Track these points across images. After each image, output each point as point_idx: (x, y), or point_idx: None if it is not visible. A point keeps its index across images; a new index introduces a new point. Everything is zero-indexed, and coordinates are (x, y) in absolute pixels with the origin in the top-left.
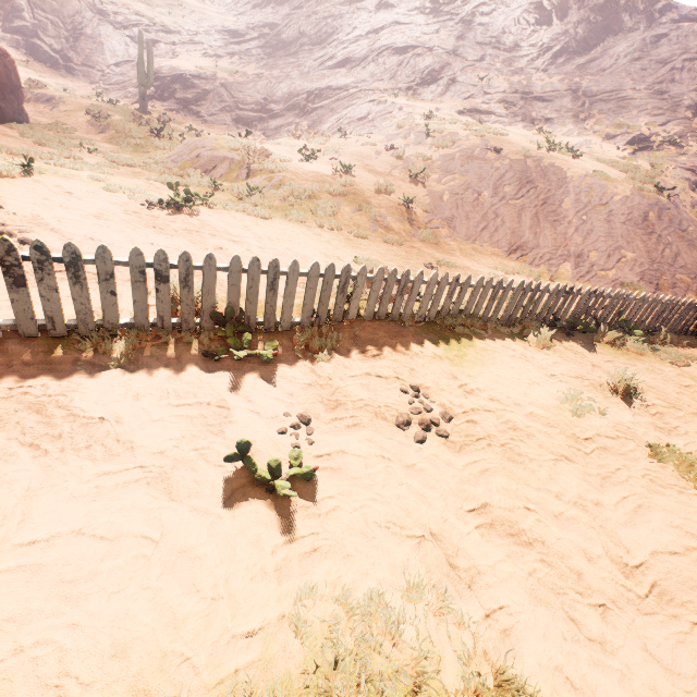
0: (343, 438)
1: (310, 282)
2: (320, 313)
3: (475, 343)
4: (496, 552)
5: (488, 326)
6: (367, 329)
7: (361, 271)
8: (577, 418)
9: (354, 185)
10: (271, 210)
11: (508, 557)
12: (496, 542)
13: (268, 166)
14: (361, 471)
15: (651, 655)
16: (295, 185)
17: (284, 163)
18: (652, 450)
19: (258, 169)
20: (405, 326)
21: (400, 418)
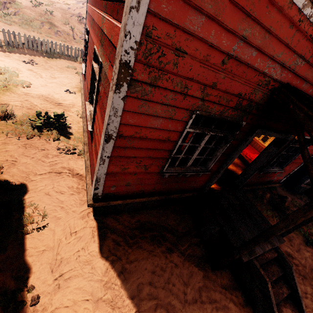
0: (6, 59)
1: (4, 34)
2: (10, 43)
3: (58, 58)
4: (28, 71)
5: (67, 57)
6: (25, 50)
7: (18, 33)
8: (68, 68)
9: (52, 19)
10: (14, 23)
11: (30, 72)
12: (29, 71)
13: (14, 6)
14: (7, 62)
15: (45, 80)
16: (25, 15)
17: (23, 6)
18: (77, 72)
19: (10, 6)
20: (39, 52)
21: (22, 61)
